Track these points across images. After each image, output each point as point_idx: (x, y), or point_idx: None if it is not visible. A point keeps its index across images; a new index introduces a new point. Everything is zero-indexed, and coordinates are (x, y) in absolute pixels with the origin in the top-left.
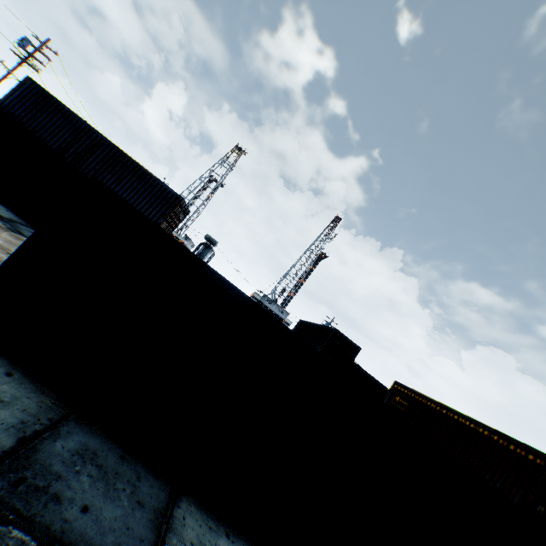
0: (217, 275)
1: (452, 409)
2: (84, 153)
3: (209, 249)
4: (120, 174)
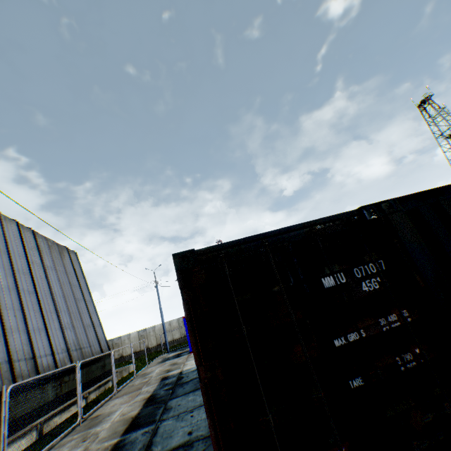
0: None
1: None
2: None
3: None
4: None
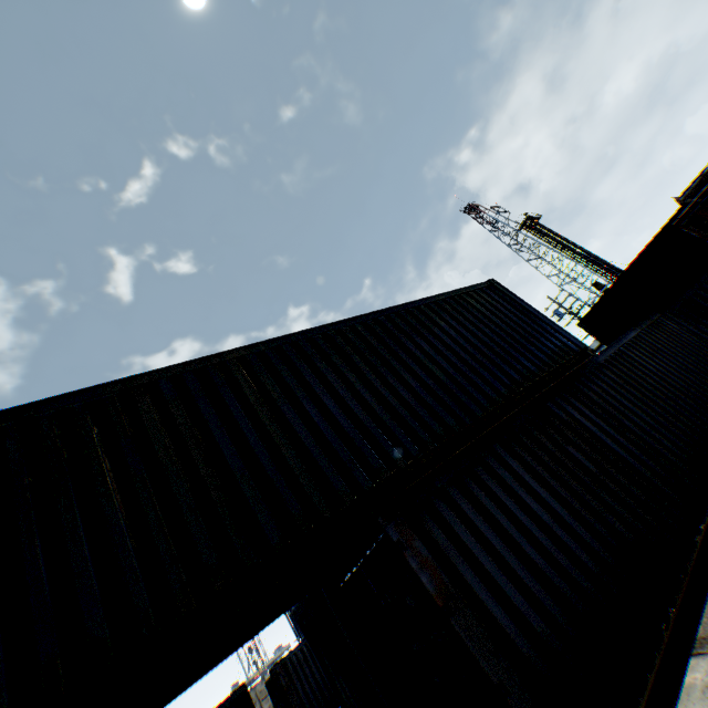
0: None
1: None
2: None
3: None
4: None
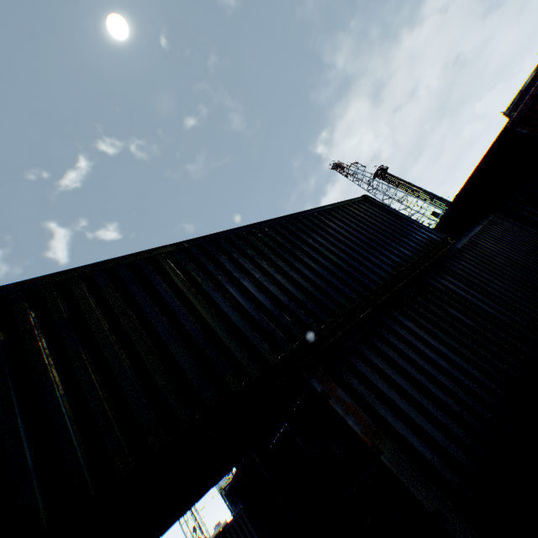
0: None
1: None
2: None
3: None
4: None
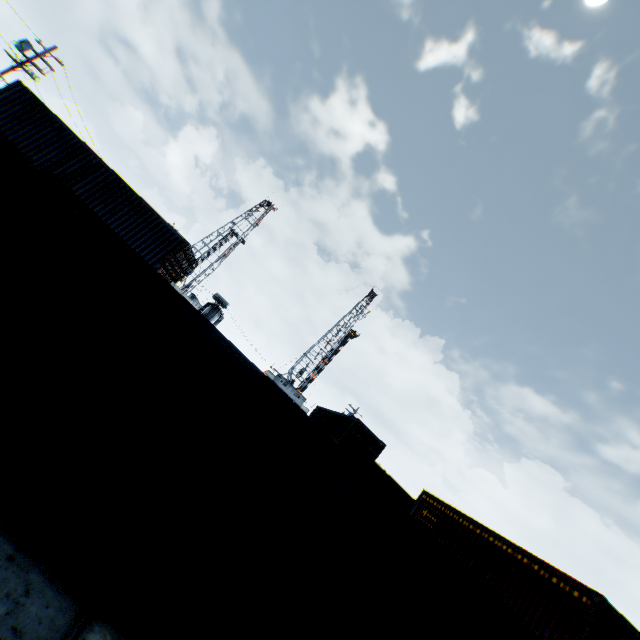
0: (197, 315)
1: (488, 529)
2: (73, 176)
3: (217, 311)
4: (115, 206)
